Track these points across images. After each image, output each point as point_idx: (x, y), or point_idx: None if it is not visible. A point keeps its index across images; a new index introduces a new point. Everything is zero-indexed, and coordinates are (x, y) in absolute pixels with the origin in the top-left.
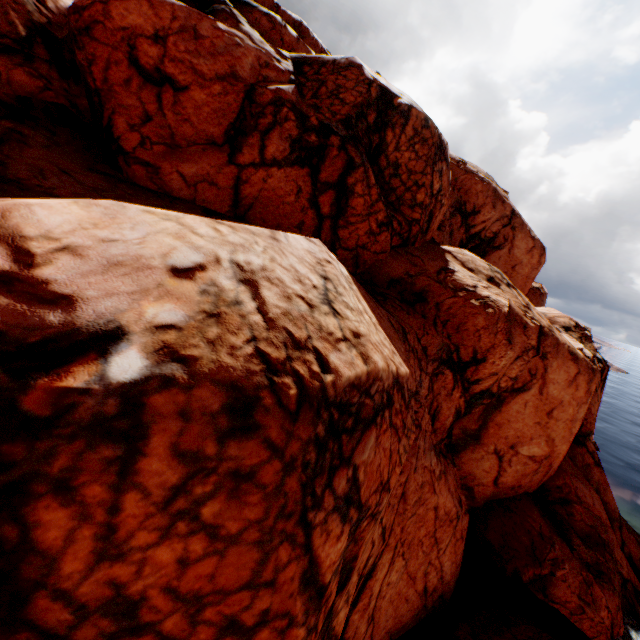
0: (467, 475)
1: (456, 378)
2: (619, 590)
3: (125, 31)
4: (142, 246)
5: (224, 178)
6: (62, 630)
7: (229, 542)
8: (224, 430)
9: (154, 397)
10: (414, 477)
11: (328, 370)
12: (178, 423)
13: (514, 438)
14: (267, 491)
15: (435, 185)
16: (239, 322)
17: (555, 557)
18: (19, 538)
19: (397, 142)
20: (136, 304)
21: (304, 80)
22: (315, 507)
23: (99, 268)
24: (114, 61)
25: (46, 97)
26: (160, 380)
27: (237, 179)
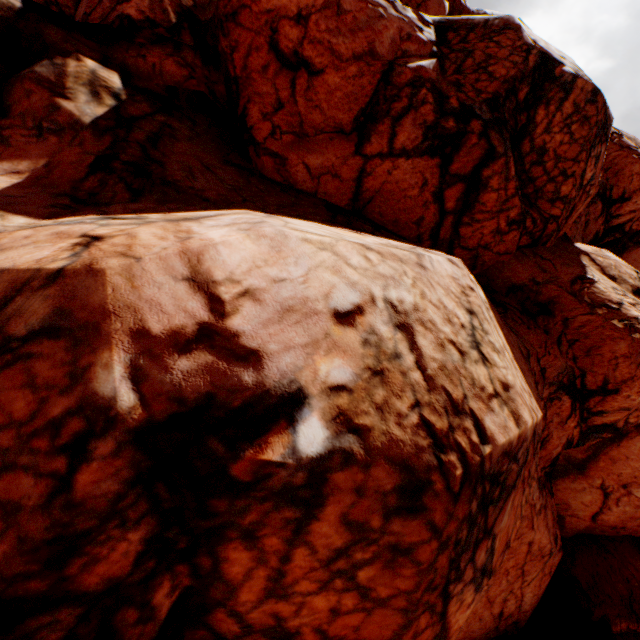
0: (560, 503)
1: (574, 406)
2: None
3: (269, 14)
4: (306, 285)
5: (348, 170)
6: (230, 636)
7: (377, 603)
8: (391, 507)
9: (336, 473)
10: None
11: (485, 439)
12: (351, 497)
13: (629, 477)
14: (421, 567)
15: (587, 174)
16: (401, 381)
17: None
18: (211, 567)
19: (548, 122)
20: (310, 359)
21: (447, 51)
22: (456, 579)
23: (275, 315)
24: (255, 47)
25: (189, 86)
26: (341, 455)
27: (361, 171)
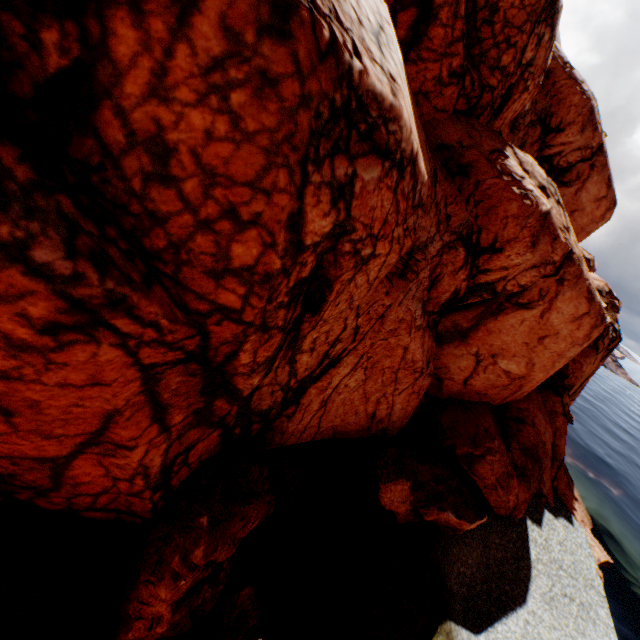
0: (442, 367)
1: (467, 260)
2: (533, 492)
3: None
4: None
5: None
6: (116, 152)
7: (245, 139)
8: (264, 25)
9: None
10: (397, 310)
11: (359, 60)
12: None
13: (498, 349)
14: (283, 106)
15: (527, 53)
16: None
17: (491, 448)
18: (100, 40)
19: None
20: None
21: None
22: (315, 165)
23: None
24: None
25: None
26: None
27: None
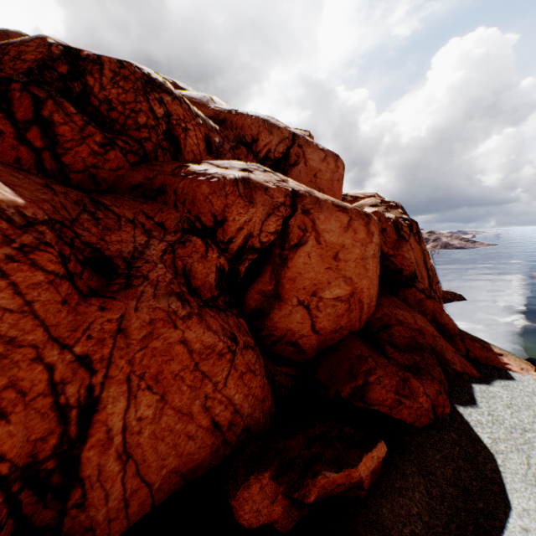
0: (286, 332)
1: (208, 242)
2: (441, 378)
3: None
4: None
5: None
6: None
7: None
8: None
9: None
10: (137, 316)
11: None
12: None
13: (312, 287)
14: None
15: (158, 110)
16: None
17: (369, 368)
18: None
19: (101, 84)
20: None
21: None
22: None
23: None
24: None
25: None
26: None
27: None
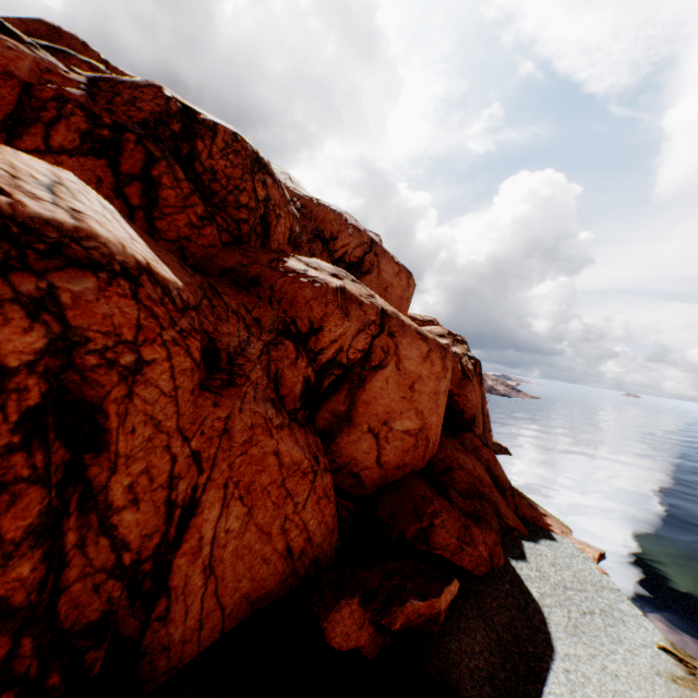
0: (350, 461)
1: (299, 348)
2: (498, 529)
3: None
4: None
5: None
6: None
7: None
8: None
9: None
10: (241, 418)
11: (7, 196)
12: None
13: (385, 414)
14: None
15: (260, 192)
16: None
17: (434, 510)
18: None
19: (210, 151)
20: None
21: (99, 91)
22: None
23: None
24: None
25: None
26: None
27: None
